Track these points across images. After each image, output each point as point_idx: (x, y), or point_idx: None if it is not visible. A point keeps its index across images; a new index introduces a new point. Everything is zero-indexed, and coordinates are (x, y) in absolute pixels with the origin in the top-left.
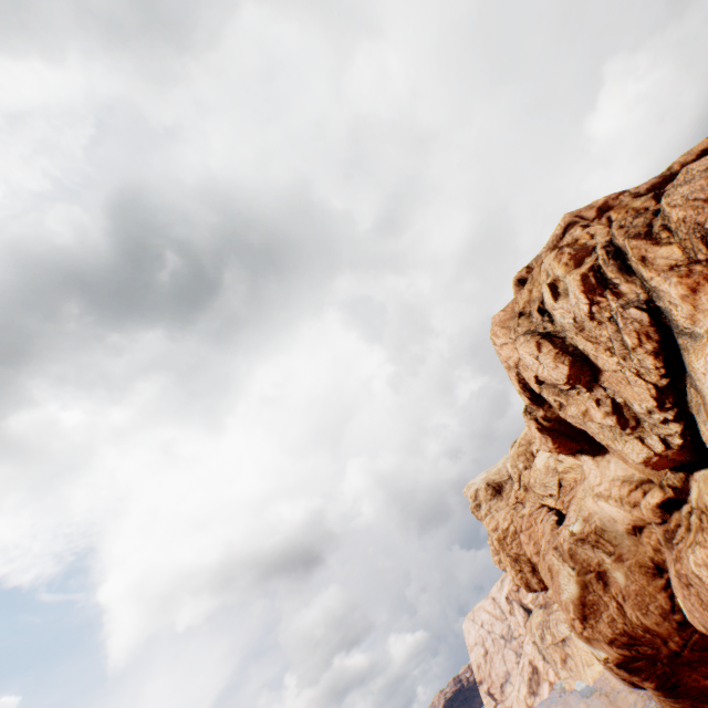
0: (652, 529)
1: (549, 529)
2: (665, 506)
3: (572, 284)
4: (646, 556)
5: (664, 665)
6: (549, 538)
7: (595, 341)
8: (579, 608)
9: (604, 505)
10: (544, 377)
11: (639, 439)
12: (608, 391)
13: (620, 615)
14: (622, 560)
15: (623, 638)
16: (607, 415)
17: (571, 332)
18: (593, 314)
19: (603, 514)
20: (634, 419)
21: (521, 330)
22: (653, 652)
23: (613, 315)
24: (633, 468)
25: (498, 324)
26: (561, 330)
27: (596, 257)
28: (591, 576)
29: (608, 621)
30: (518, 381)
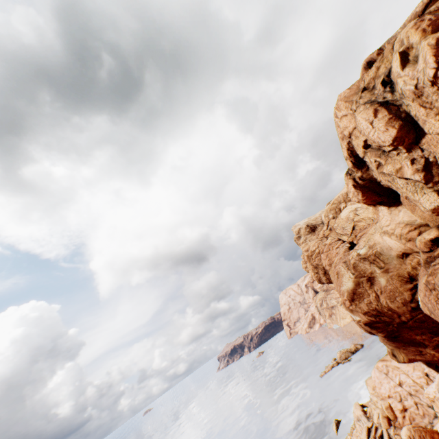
0: (415, 256)
1: (342, 251)
2: (436, 241)
3: (425, 49)
4: (405, 271)
5: (393, 327)
6: (341, 256)
7: (429, 106)
8: (350, 295)
9: (387, 239)
10: (373, 140)
11: (437, 192)
12: (425, 152)
13: (375, 301)
14: (387, 272)
15: (373, 312)
16: (417, 172)
17: (409, 99)
18: (437, 79)
19: (384, 245)
20: (438, 176)
21: (363, 101)
22: (389, 320)
23: None
24: (417, 216)
25: (343, 99)
26: (399, 98)
27: None
28: (363, 279)
29: (367, 303)
30: (347, 149)
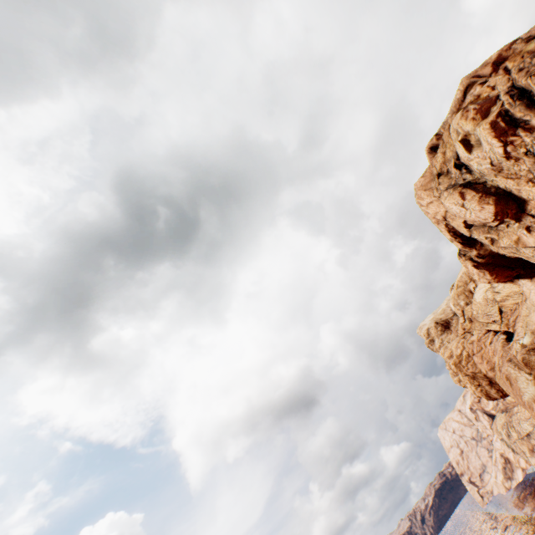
0: None
1: (500, 346)
2: None
3: (483, 134)
4: None
5: None
6: (501, 353)
7: (515, 177)
8: None
9: None
10: (473, 220)
11: None
12: None
13: None
14: None
15: None
16: None
17: (490, 175)
18: (509, 154)
19: None
20: None
21: (443, 187)
22: None
23: (529, 149)
24: None
25: (420, 189)
26: (480, 176)
27: (501, 103)
28: None
29: None
30: (448, 231)
